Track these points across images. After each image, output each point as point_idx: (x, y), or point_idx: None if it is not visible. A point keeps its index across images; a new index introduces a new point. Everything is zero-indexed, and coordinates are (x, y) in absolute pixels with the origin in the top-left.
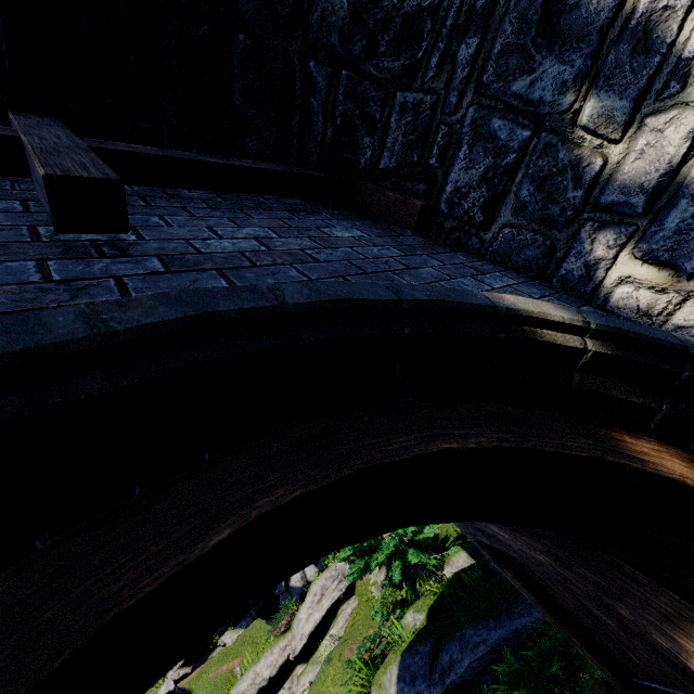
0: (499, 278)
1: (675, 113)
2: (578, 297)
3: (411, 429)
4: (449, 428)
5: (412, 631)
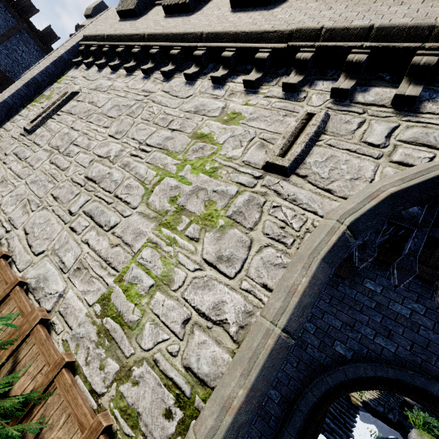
0: None
1: None
2: None
3: None
4: None
5: None
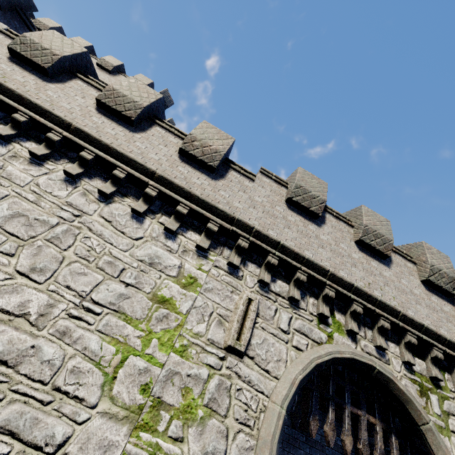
0: None
1: None
2: None
3: None
4: None
5: None
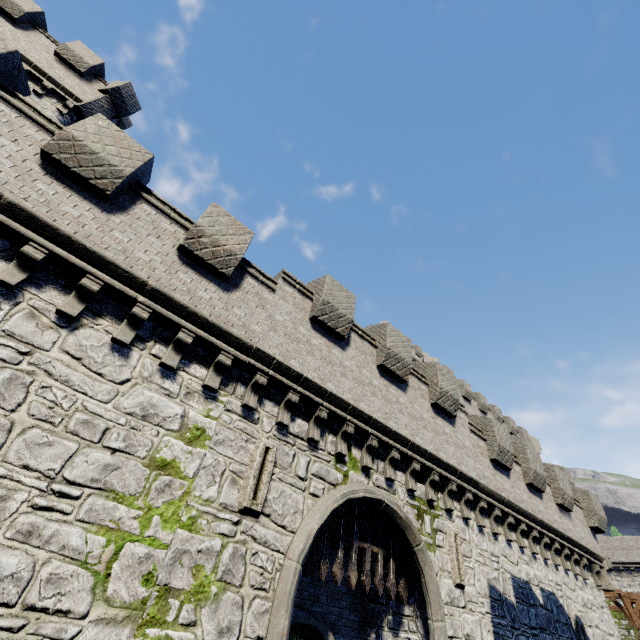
0: (355, 615)
1: (392, 637)
2: (363, 635)
3: (310, 635)
4: (313, 638)
5: None
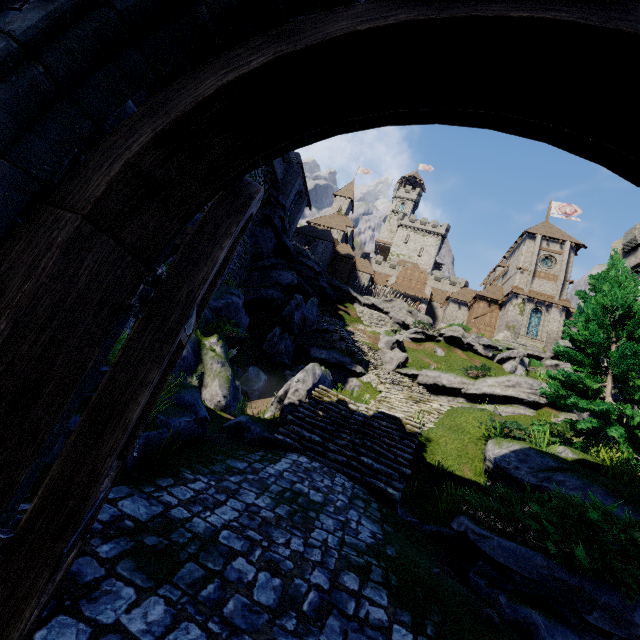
0: None
1: None
2: None
3: None
4: None
5: (553, 453)
